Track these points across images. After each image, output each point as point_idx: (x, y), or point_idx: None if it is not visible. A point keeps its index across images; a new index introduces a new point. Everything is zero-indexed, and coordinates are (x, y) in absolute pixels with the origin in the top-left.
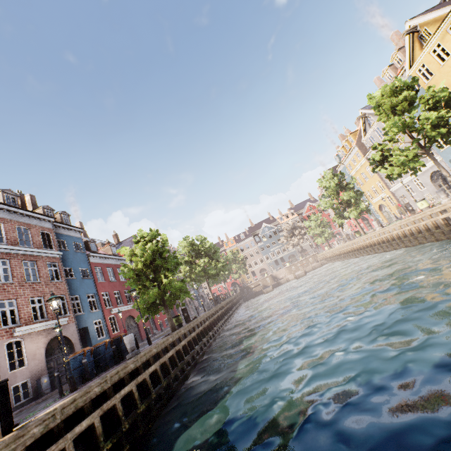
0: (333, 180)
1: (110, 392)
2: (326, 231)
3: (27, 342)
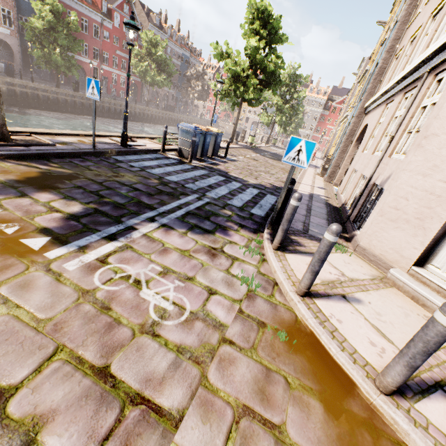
0: None
1: None
2: (290, 127)
3: None
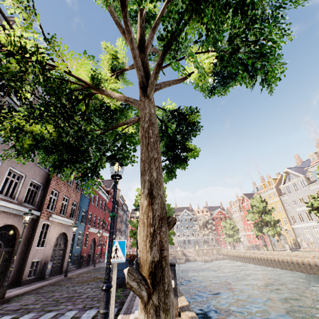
0: (262, 204)
1: None
2: (236, 235)
3: (51, 228)
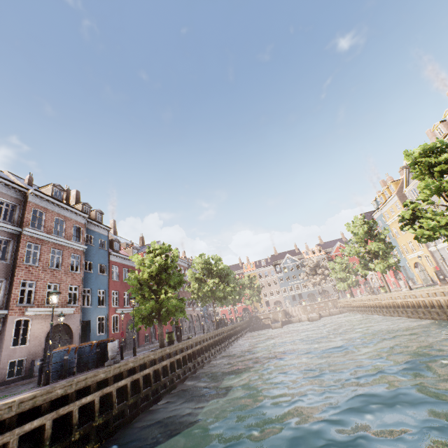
0: (362, 227)
1: (72, 397)
2: (350, 277)
3: (34, 322)
